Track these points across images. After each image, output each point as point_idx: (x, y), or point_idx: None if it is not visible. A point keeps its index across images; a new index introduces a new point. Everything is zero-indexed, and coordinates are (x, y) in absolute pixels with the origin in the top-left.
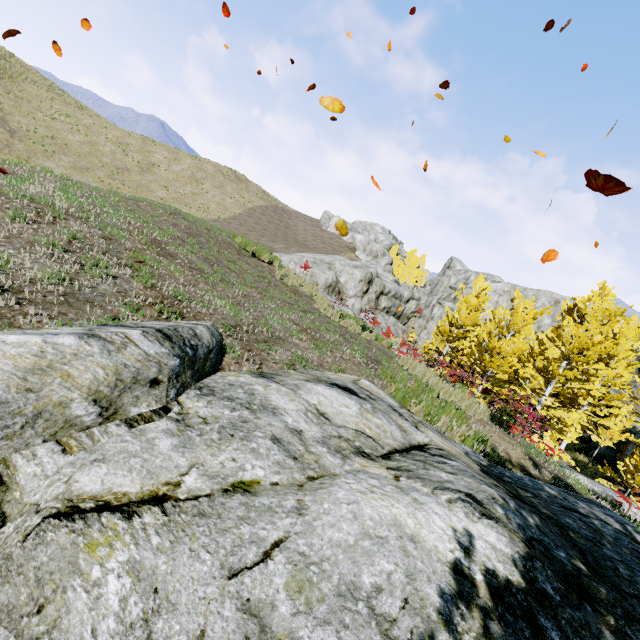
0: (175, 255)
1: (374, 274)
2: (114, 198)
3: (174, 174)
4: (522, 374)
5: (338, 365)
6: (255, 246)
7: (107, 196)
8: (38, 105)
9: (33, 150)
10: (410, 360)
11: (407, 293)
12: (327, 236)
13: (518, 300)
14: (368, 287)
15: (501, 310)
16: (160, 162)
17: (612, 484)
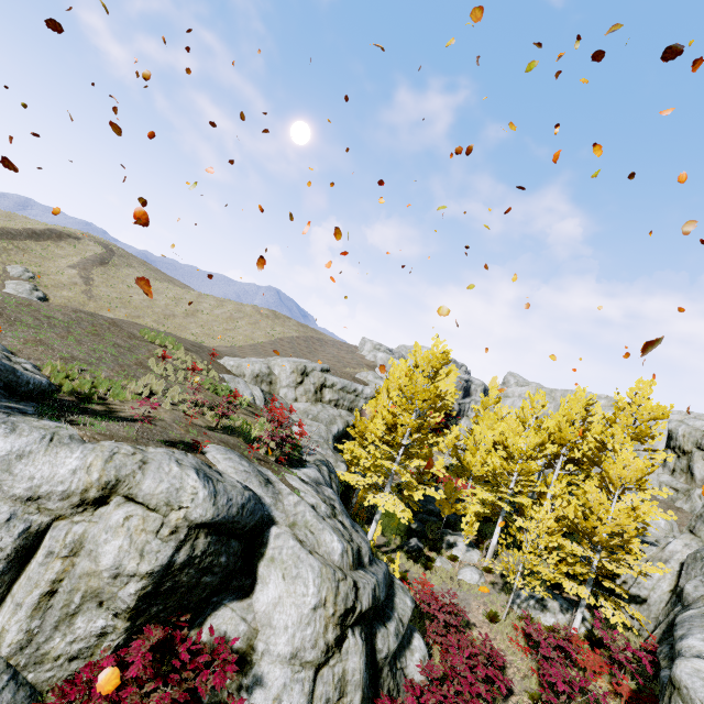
0: (6, 314)
1: (314, 368)
2: (32, 301)
3: (214, 316)
4: (375, 431)
5: (22, 349)
6: (159, 336)
7: (27, 300)
8: (125, 280)
9: (101, 307)
10: (147, 375)
11: (370, 390)
12: (350, 357)
13: (393, 367)
14: (303, 378)
15: (505, 410)
16: (205, 309)
17: (500, 565)
